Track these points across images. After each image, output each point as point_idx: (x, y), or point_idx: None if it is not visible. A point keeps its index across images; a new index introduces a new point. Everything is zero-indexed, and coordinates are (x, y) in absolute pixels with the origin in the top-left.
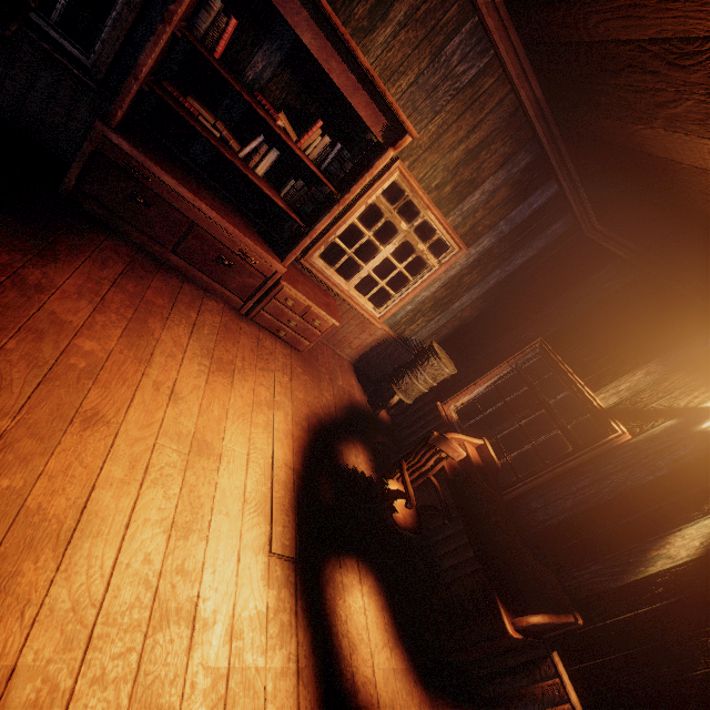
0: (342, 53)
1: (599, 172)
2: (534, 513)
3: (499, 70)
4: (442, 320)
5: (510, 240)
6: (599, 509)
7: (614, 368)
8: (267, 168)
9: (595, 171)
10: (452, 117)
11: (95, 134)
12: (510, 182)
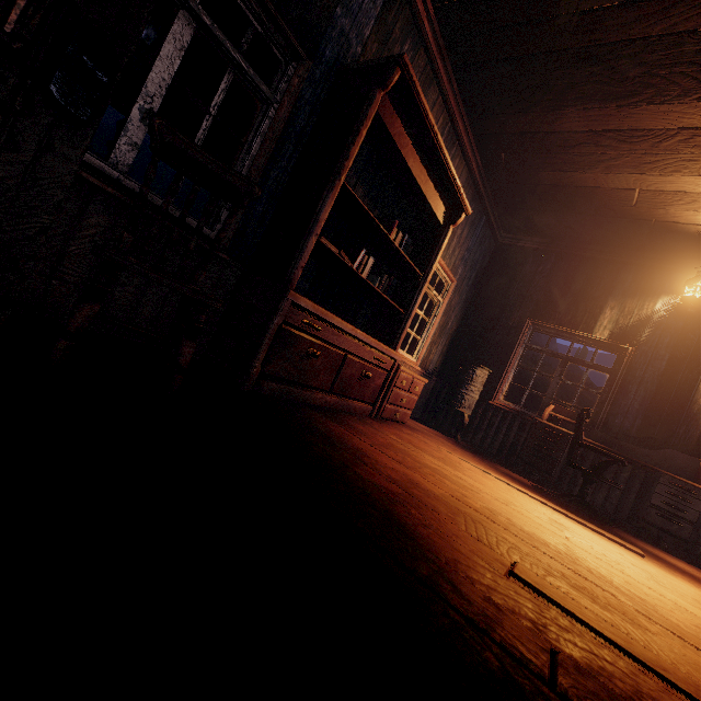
0: (426, 168)
1: (523, 202)
2: (622, 426)
3: (460, 153)
4: (443, 341)
5: (469, 262)
6: (655, 397)
7: (590, 315)
8: (367, 275)
9: (518, 202)
10: None
11: (286, 305)
12: (467, 224)
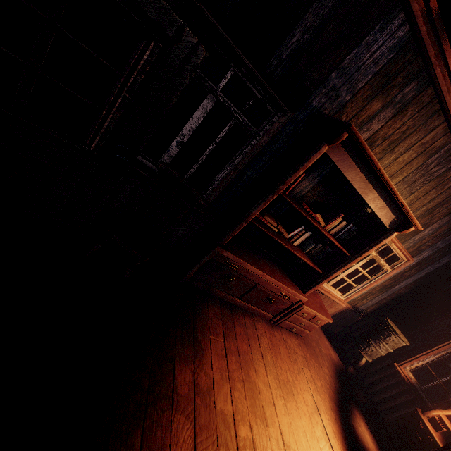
0: (377, 189)
1: None
2: None
3: None
4: (383, 295)
5: (442, 250)
6: None
7: None
8: (301, 241)
9: None
10: (421, 194)
11: (214, 252)
12: None
